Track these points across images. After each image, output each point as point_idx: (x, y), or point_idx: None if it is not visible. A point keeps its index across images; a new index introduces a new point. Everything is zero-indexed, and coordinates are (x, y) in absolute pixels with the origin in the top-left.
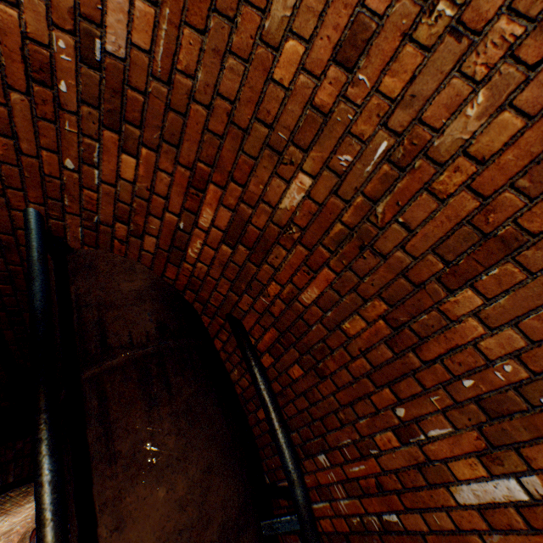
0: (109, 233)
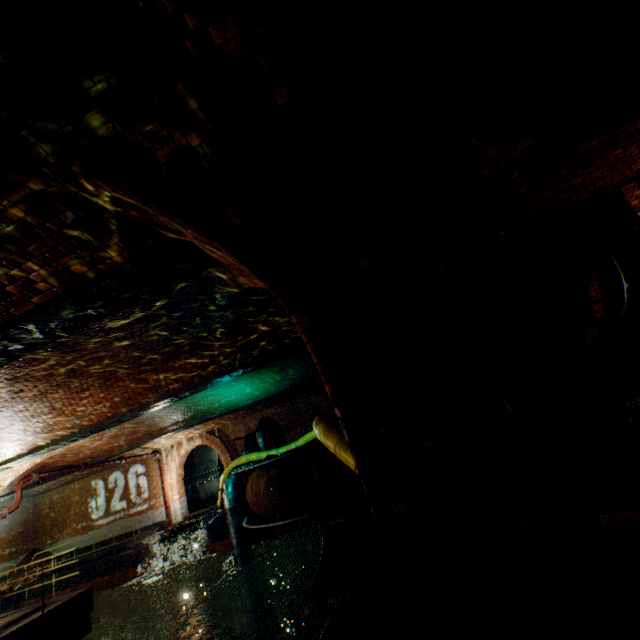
0: (632, 191)
